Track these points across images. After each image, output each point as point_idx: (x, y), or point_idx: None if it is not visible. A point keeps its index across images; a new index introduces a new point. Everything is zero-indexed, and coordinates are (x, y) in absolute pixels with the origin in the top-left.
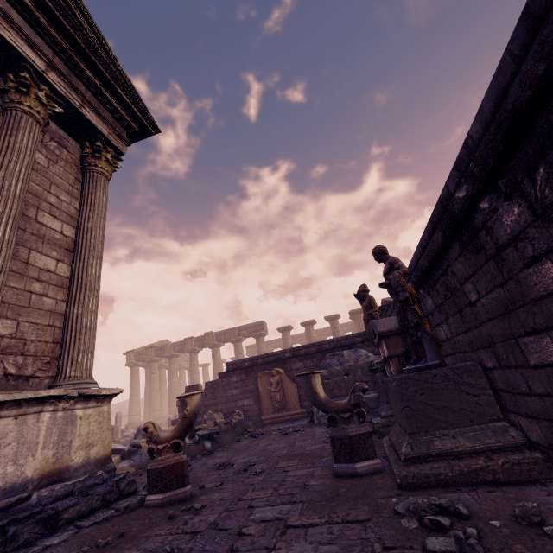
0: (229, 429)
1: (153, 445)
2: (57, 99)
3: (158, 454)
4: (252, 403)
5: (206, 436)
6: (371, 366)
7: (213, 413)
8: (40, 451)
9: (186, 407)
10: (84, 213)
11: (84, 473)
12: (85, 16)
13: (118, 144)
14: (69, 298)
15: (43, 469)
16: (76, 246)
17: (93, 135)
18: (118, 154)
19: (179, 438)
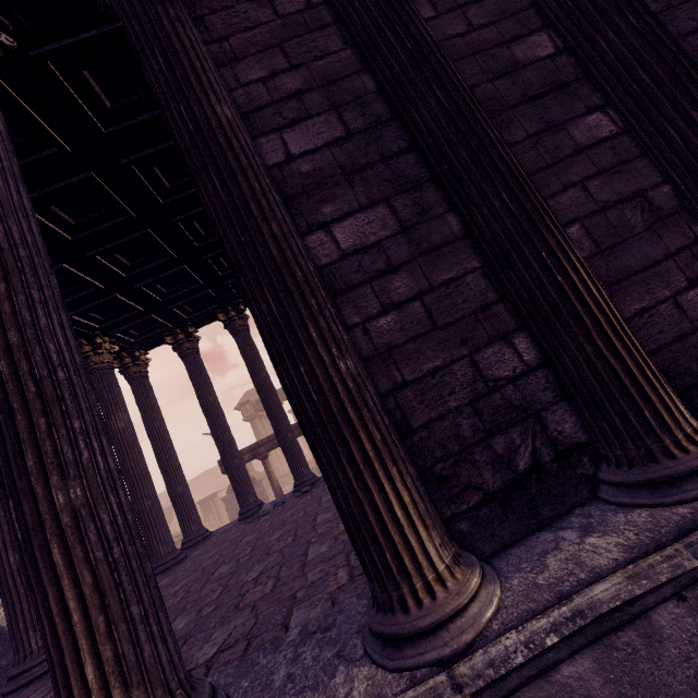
0: None
1: None
2: None
3: None
4: None
5: None
6: None
7: None
8: None
9: None
10: None
11: None
12: None
13: None
14: None
15: None
16: None
17: None
18: None
19: None
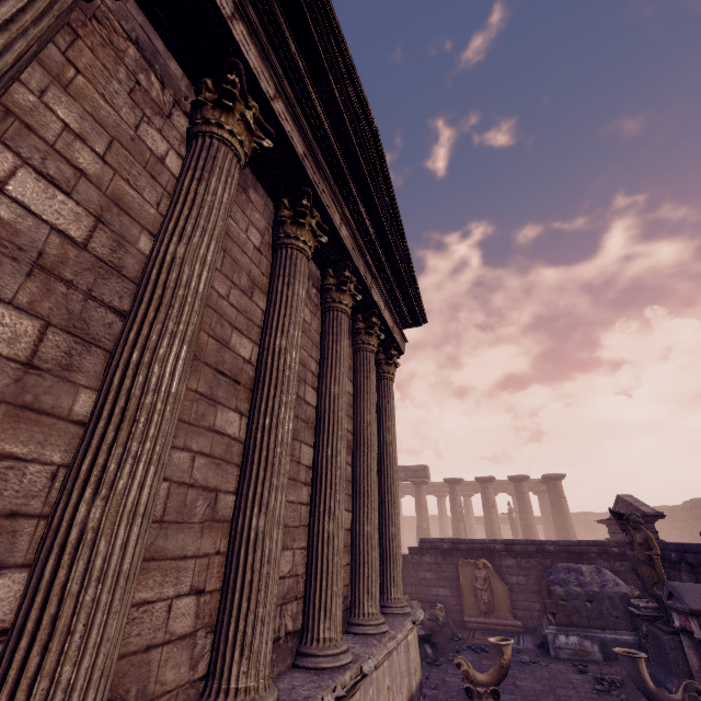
0: (436, 629)
1: (471, 685)
2: (381, 327)
3: (478, 696)
4: (449, 595)
5: (423, 637)
6: (623, 599)
7: (409, 599)
8: (404, 679)
9: (503, 655)
10: (384, 424)
11: (417, 699)
12: (404, 246)
13: (402, 347)
14: (383, 515)
15: (407, 696)
16: (381, 459)
17: (389, 343)
18: (399, 354)
19: (496, 685)
